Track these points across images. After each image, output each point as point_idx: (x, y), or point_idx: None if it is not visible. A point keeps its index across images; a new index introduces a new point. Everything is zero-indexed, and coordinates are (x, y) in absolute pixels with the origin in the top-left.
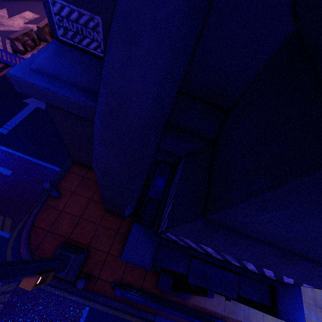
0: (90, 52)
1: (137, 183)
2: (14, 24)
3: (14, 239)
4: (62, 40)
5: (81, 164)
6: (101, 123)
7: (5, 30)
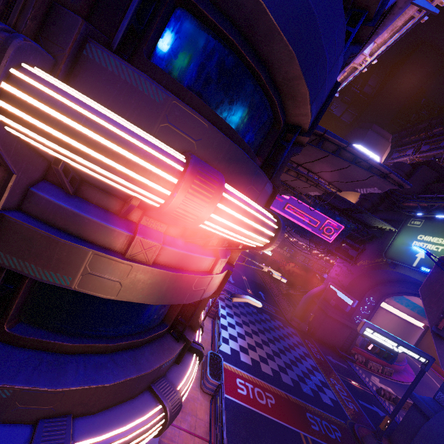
0: (443, 406)
1: (439, 441)
2: (380, 386)
3: (351, 421)
4: (435, 399)
5: (392, 443)
6: (439, 414)
7: (375, 383)
